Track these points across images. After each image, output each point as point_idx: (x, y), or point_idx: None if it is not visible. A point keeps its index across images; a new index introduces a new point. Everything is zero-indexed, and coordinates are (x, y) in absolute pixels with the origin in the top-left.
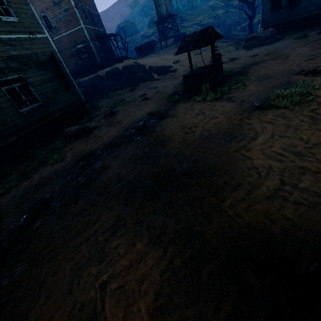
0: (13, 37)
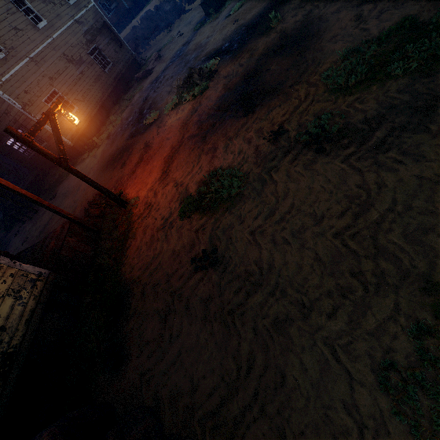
0: (80, 16)
